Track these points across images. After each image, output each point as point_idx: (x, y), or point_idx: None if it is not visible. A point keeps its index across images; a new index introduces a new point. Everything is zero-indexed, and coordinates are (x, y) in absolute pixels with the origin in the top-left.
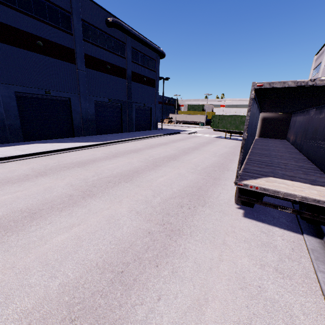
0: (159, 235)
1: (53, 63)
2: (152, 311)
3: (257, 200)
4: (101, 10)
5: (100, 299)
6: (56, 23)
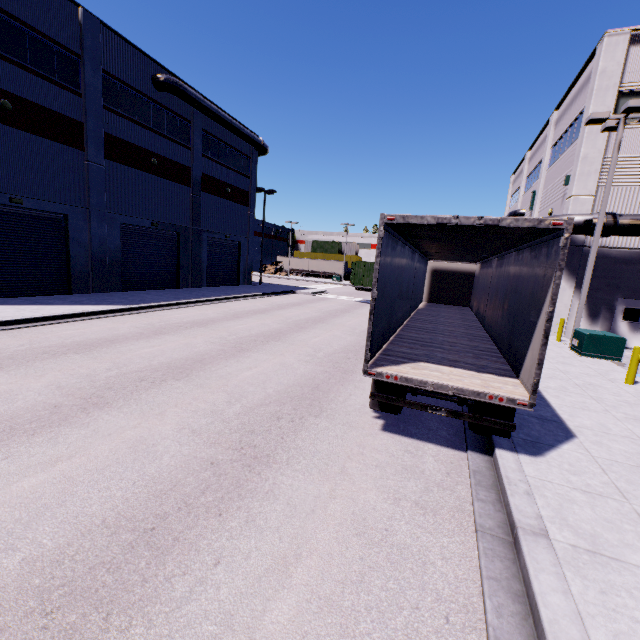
0: (231, 467)
1: (33, 144)
2: (202, 582)
3: (398, 399)
4: (145, 59)
5: (105, 576)
6: (46, 70)
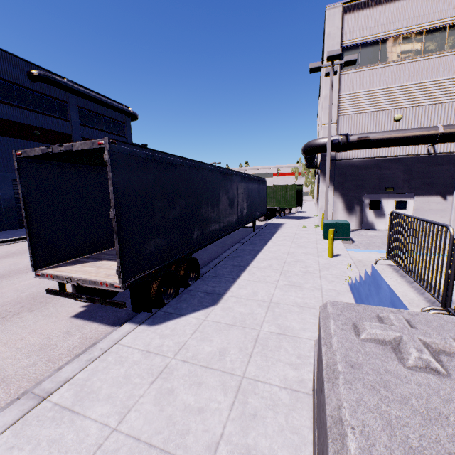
0: None
1: None
2: None
3: (60, 292)
4: (19, 60)
5: None
6: None
